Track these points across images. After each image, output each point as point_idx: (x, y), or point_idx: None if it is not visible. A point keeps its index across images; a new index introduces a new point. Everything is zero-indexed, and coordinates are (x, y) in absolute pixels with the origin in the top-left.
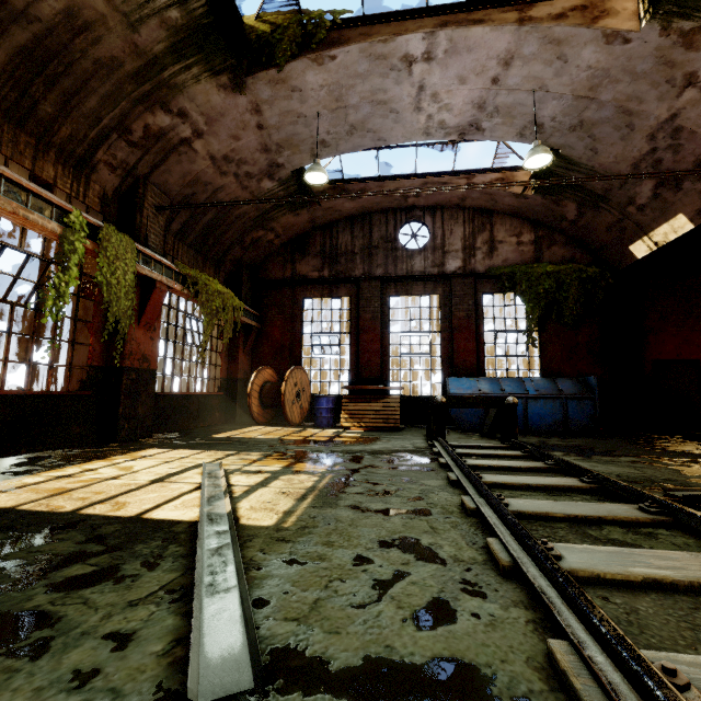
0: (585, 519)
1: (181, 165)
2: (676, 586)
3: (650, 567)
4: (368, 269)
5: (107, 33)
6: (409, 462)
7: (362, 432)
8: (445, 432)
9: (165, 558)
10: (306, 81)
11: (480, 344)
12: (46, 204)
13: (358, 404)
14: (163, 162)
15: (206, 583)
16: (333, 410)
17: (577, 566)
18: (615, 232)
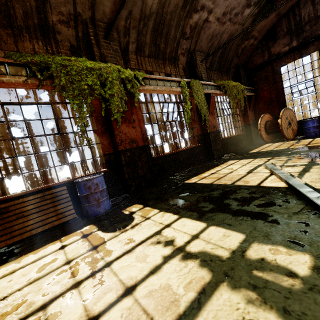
0: None
1: (205, 34)
2: None
3: None
4: None
5: None
6: None
7: None
8: None
9: (290, 200)
10: None
11: None
12: (174, 82)
13: None
14: (198, 38)
15: None
16: (318, 126)
17: None
18: None
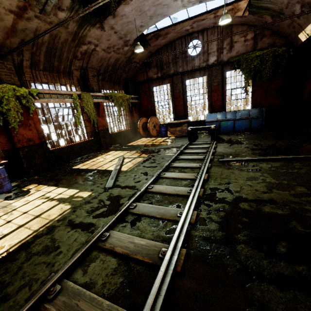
0: (185, 167)
1: (95, 57)
2: (176, 178)
3: (176, 176)
4: (176, 69)
5: (61, 34)
6: (171, 152)
7: (173, 138)
8: (191, 139)
9: (108, 176)
10: (125, 11)
11: (224, 96)
12: (67, 95)
13: (173, 128)
14: (89, 60)
15: (111, 178)
16: (166, 130)
17: (164, 176)
18: (291, 28)
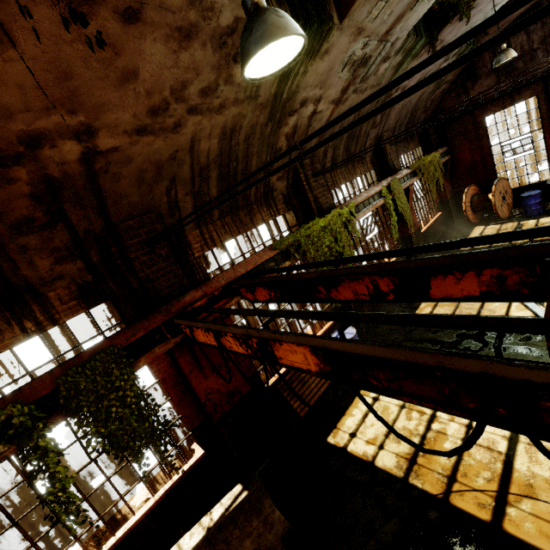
0: None
1: (394, 110)
2: None
3: None
4: None
5: None
6: None
7: None
8: None
9: None
10: None
11: None
12: (376, 194)
13: None
14: (387, 118)
15: None
16: (541, 202)
17: None
18: None
